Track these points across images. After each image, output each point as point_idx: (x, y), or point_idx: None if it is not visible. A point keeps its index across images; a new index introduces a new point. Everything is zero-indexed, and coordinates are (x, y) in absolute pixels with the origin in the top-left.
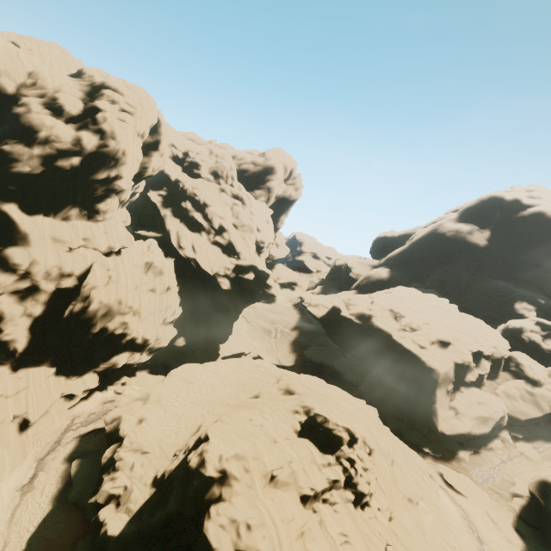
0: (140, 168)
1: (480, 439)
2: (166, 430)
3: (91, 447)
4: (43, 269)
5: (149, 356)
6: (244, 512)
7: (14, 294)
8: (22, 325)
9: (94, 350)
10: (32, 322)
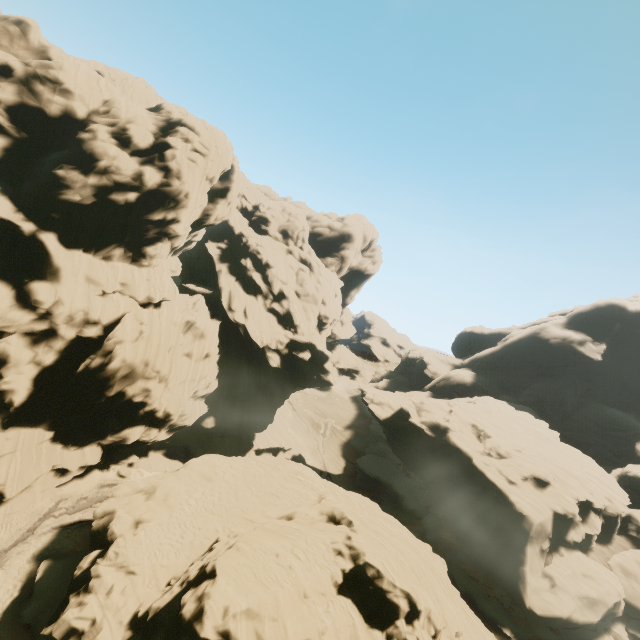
0: (202, 214)
1: (584, 630)
2: (165, 543)
3: (70, 545)
4: (67, 311)
5: (168, 435)
6: None
7: (27, 335)
8: (27, 373)
9: (104, 417)
10: (39, 372)
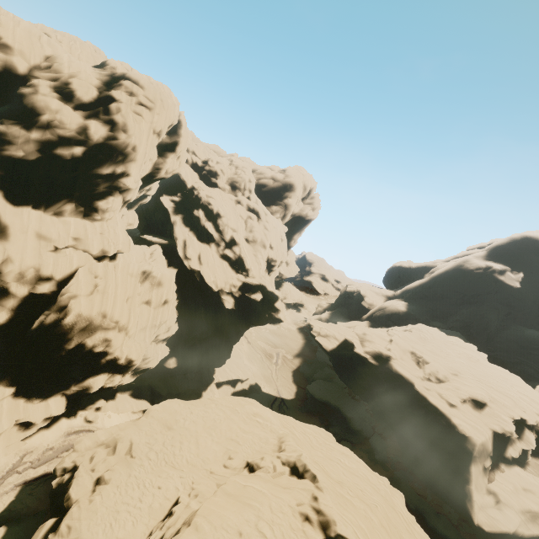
0: (153, 168)
1: None
2: (122, 511)
3: (32, 503)
4: (17, 268)
5: (133, 378)
6: None
7: None
8: None
9: (67, 368)
10: None
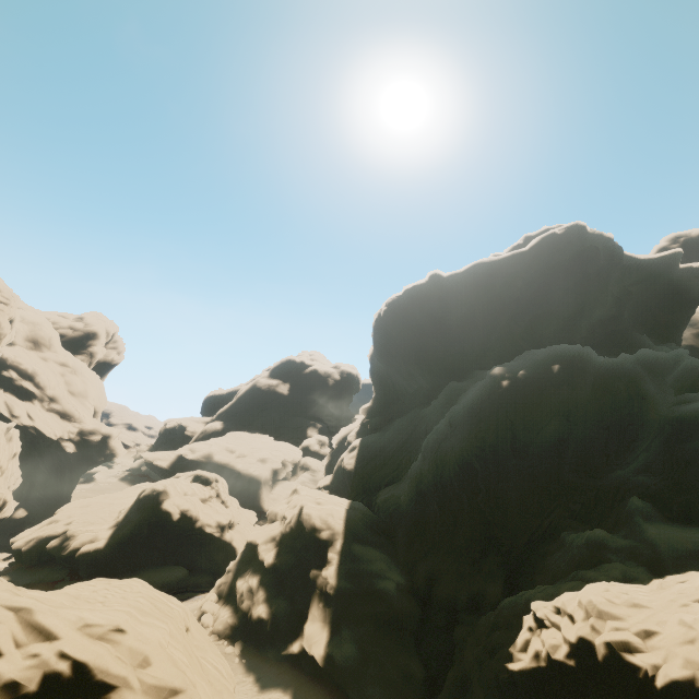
0: None
1: None
2: (100, 514)
3: None
4: None
5: None
6: (179, 500)
7: None
8: None
9: None
10: None
